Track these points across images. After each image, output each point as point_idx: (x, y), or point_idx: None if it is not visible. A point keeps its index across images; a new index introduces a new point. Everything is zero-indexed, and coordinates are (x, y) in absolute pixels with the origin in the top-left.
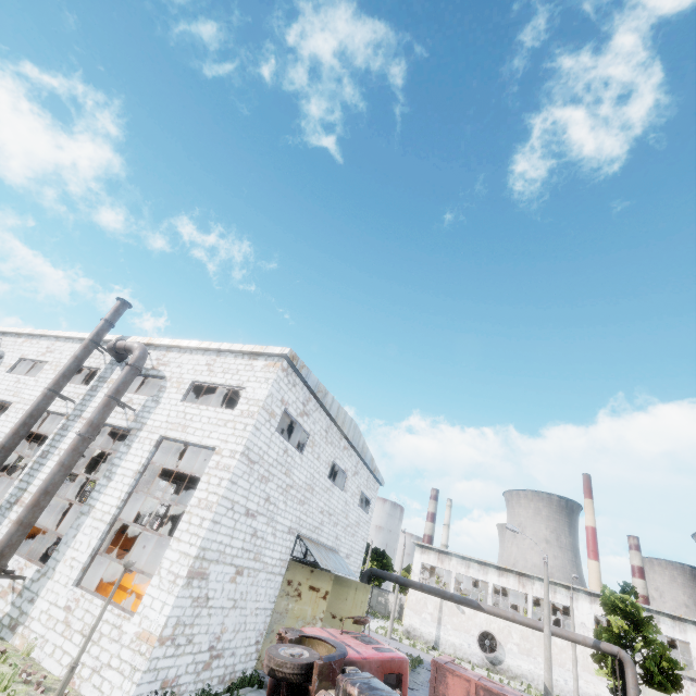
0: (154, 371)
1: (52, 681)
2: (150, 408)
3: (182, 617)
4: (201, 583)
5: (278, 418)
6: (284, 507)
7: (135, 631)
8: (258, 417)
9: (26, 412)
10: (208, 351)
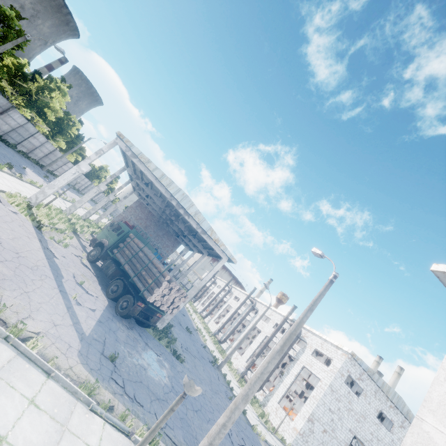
0: (303, 338)
1: (273, 426)
2: (301, 353)
3: (305, 431)
4: (312, 424)
5: (345, 377)
6: (347, 417)
7: (293, 426)
8: (336, 374)
9: (267, 339)
10: (321, 338)
